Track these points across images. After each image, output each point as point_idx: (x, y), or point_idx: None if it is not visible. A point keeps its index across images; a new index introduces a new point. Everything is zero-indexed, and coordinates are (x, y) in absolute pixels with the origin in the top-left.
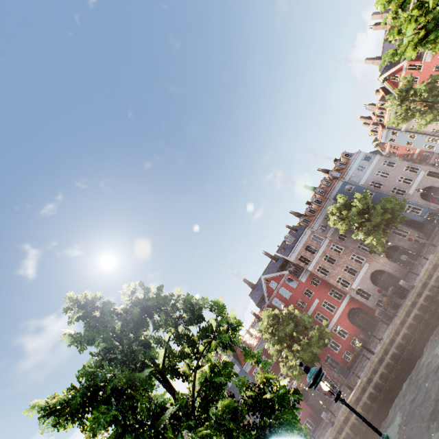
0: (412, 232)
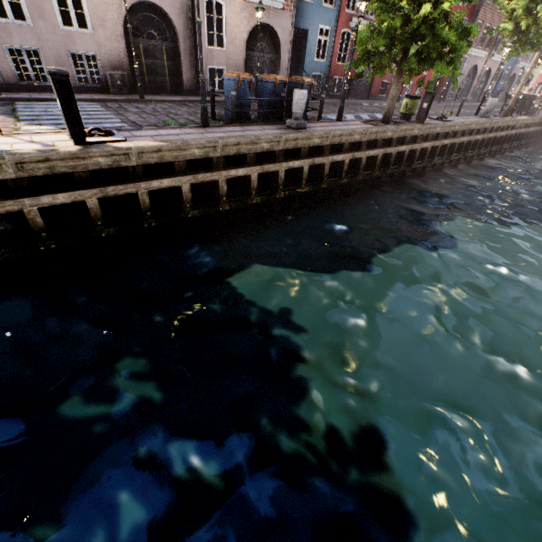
0: (494, 86)
